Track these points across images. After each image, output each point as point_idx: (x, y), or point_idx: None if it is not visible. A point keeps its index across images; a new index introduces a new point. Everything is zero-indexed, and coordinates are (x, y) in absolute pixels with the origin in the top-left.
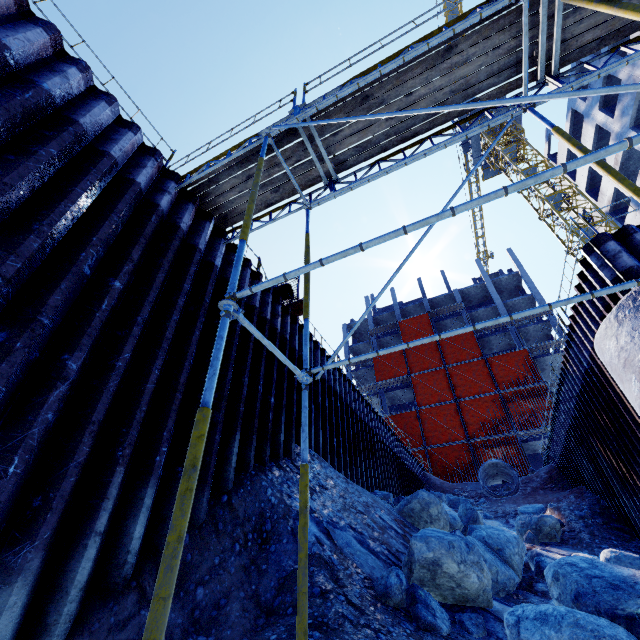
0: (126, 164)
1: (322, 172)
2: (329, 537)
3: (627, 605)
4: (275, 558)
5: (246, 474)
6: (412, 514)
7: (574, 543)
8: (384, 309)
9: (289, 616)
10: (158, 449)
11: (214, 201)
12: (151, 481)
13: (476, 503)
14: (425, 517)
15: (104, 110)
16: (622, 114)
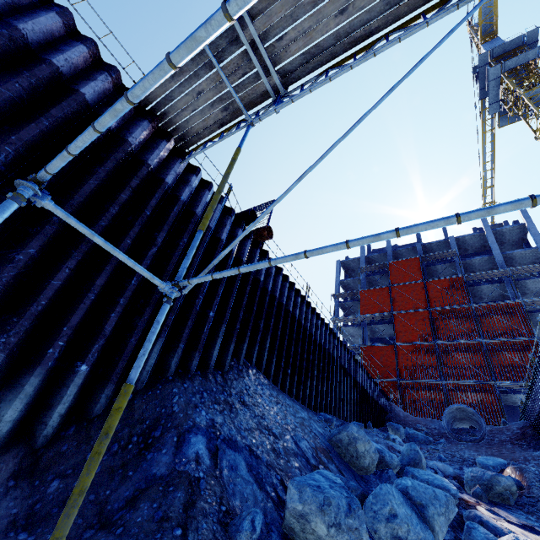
0: (75, 76)
1: (269, 86)
2: (214, 456)
3: None
4: (146, 467)
5: (163, 378)
6: (340, 445)
7: (530, 511)
8: (378, 250)
9: (114, 536)
10: (54, 342)
11: (172, 121)
12: (37, 370)
13: (436, 442)
14: (352, 451)
15: (53, 20)
16: None
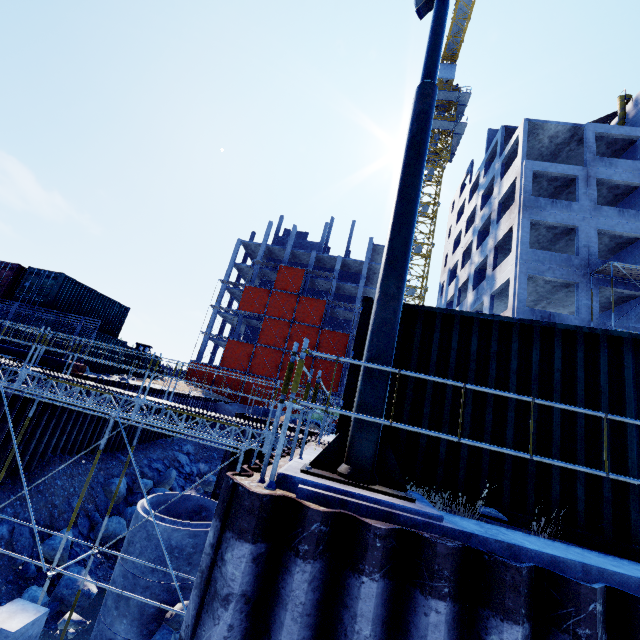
0: None
1: None
2: (12, 533)
3: (64, 591)
4: None
5: None
6: (107, 491)
7: None
8: (285, 237)
9: None
10: None
11: None
12: None
13: None
14: (111, 495)
15: None
16: (482, 217)
